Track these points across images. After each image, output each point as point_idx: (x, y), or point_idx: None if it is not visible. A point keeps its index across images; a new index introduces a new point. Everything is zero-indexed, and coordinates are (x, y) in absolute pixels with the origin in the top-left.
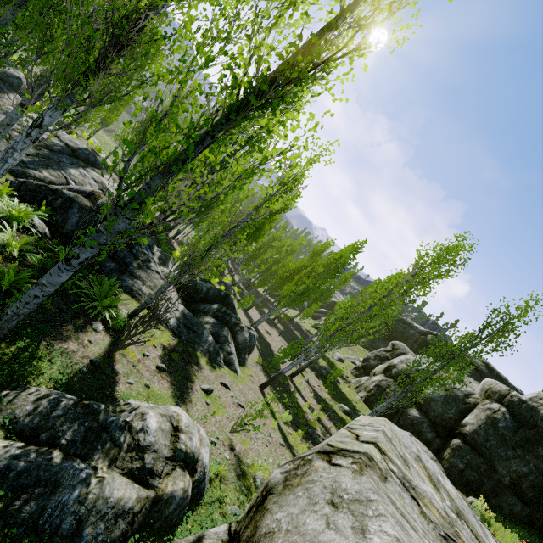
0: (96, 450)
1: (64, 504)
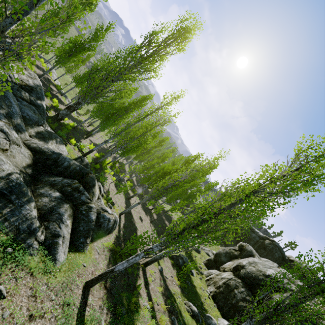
0: None
1: None
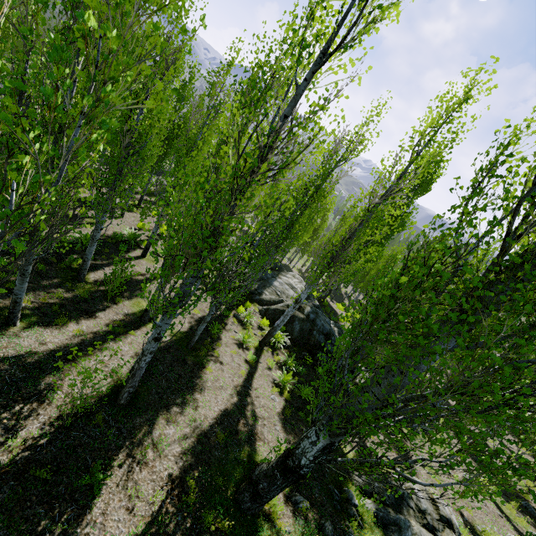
0: (403, 510)
1: None
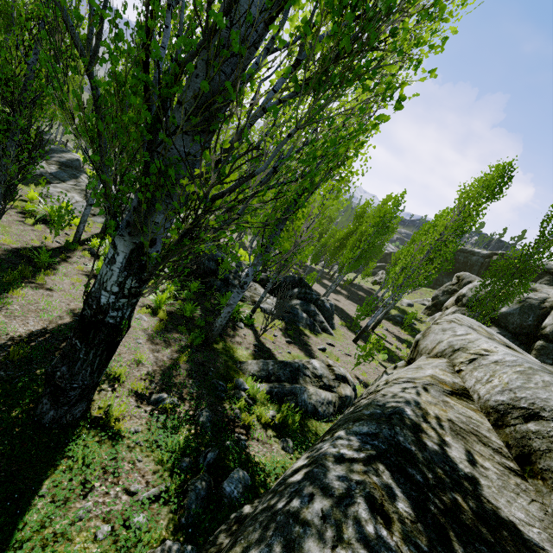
0: (300, 380)
1: (304, 400)
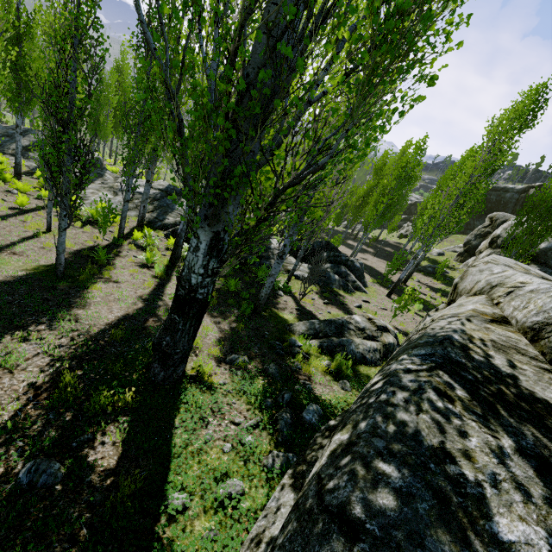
0: (345, 334)
1: (352, 350)
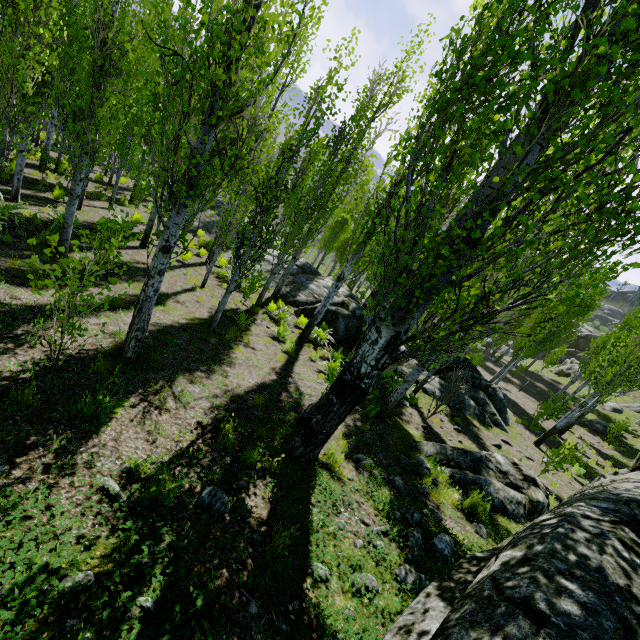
0: (483, 472)
1: (490, 493)
